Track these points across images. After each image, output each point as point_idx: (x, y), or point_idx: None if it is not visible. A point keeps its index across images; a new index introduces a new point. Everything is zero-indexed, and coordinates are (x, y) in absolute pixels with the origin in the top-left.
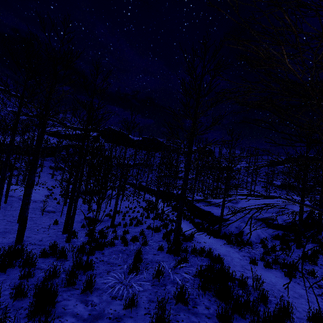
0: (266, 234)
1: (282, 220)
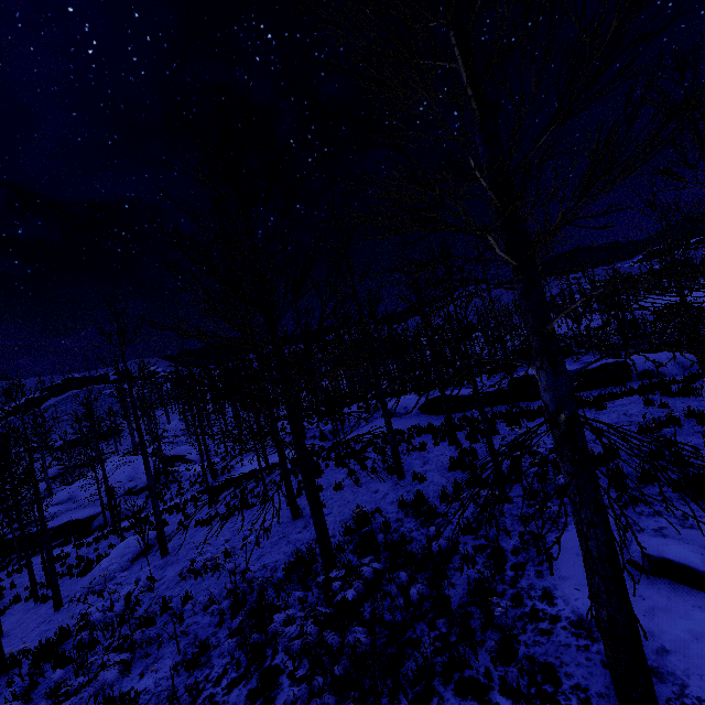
0: (142, 500)
1: (142, 483)
